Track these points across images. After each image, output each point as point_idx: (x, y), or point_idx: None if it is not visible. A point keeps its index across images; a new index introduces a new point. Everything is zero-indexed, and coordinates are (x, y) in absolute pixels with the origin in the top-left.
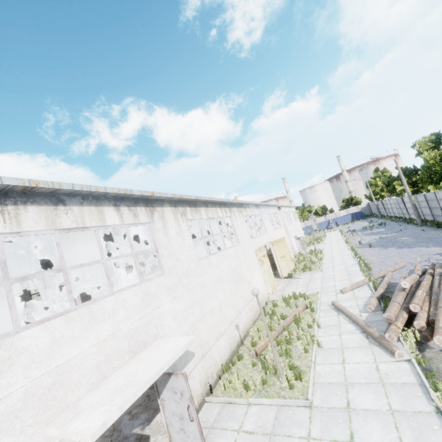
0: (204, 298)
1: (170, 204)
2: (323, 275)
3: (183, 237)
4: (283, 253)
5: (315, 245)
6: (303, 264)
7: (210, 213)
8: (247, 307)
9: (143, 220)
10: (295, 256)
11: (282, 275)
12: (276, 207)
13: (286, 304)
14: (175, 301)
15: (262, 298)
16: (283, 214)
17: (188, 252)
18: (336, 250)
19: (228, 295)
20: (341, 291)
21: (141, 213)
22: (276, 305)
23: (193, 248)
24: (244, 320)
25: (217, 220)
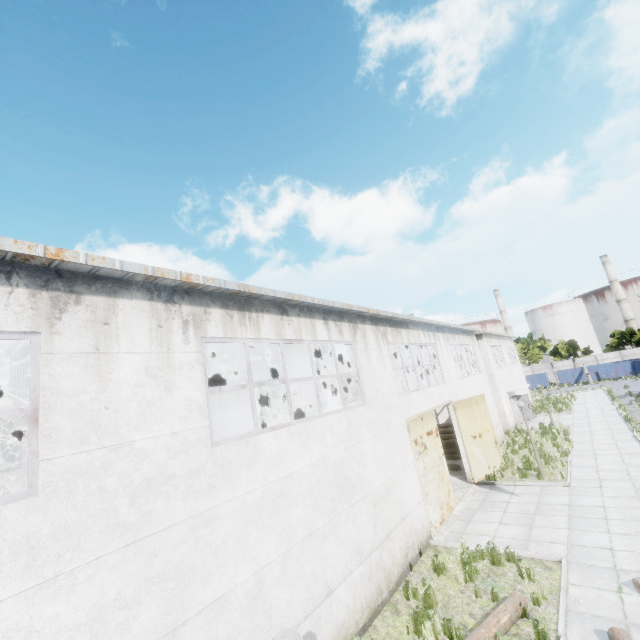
0: (196, 562)
1: (150, 292)
2: (573, 500)
3: (169, 382)
4: (478, 427)
5: (553, 414)
6: (523, 458)
7: (289, 329)
8: (358, 571)
9: (6, 324)
10: (506, 432)
11: (473, 476)
12: (473, 334)
13: (466, 577)
14: (49, 591)
15: (409, 539)
16: (487, 348)
17: (175, 423)
18: (603, 435)
19: (299, 544)
20: (637, 584)
21: (6, 304)
22: (441, 569)
23: (201, 414)
24: (341, 612)
25: (309, 347)
